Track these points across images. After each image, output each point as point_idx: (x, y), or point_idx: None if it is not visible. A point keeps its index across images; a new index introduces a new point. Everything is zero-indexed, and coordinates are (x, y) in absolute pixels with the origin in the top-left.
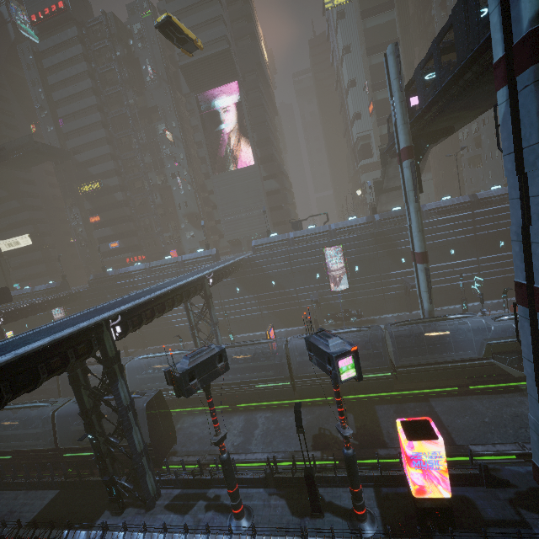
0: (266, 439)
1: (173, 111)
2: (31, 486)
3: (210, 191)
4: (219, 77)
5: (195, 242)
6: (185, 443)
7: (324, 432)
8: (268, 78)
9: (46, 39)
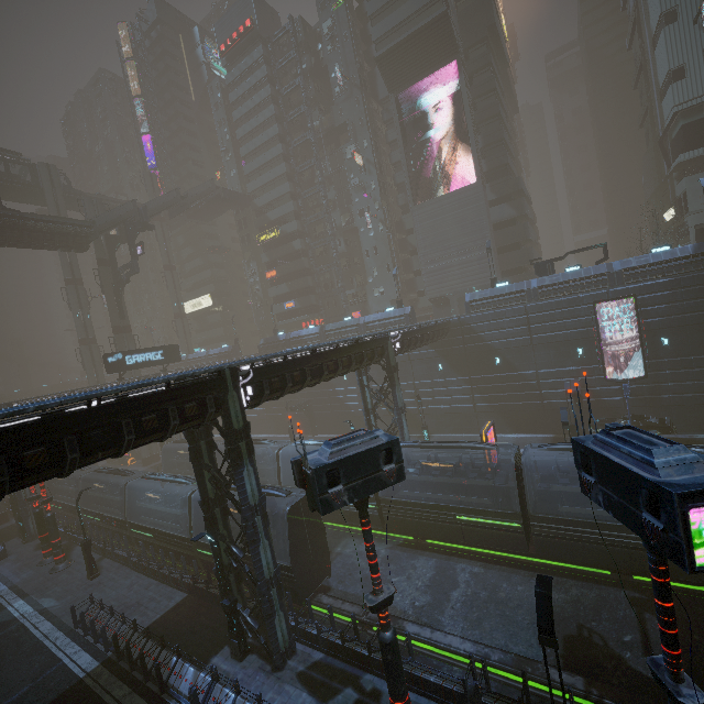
0: (470, 612)
1: (366, 125)
2: (163, 578)
3: (409, 230)
4: (429, 60)
5: (385, 301)
6: (344, 578)
7: (590, 637)
8: (505, 52)
9: (233, 69)
